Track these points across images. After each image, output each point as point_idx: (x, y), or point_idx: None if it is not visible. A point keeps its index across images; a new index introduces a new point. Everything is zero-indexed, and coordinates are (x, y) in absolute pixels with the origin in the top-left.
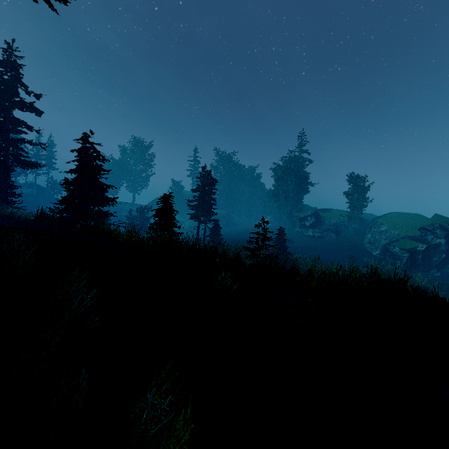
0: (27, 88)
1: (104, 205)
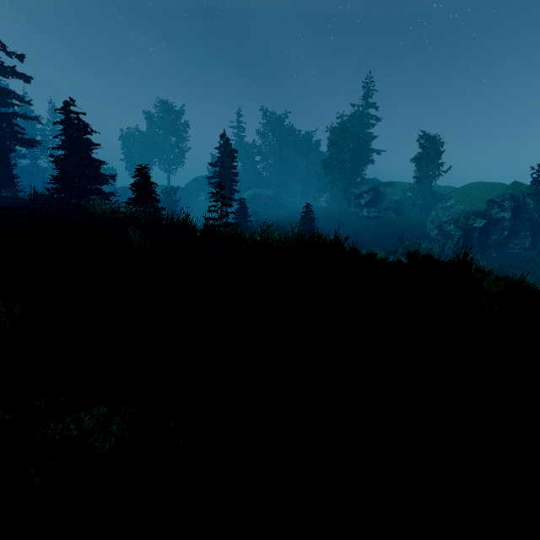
0: (5, 49)
1: (98, 183)
